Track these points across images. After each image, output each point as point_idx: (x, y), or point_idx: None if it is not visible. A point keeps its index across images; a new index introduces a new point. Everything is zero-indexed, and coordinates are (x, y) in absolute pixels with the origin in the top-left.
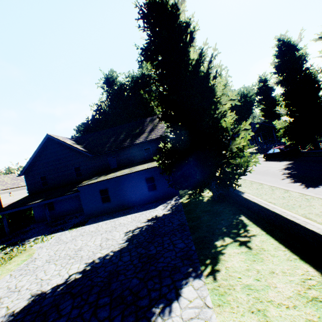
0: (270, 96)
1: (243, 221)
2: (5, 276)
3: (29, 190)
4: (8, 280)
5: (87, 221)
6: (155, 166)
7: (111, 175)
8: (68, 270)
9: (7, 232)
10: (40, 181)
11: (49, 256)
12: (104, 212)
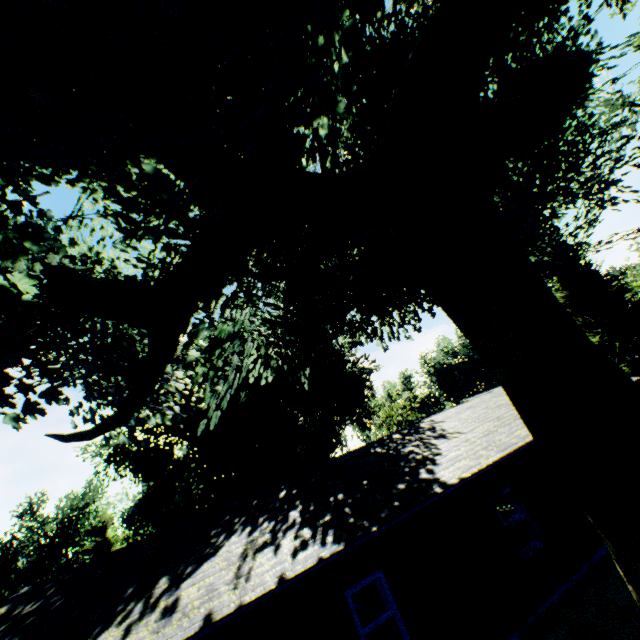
0: None
1: None
2: None
3: None
4: None
5: None
6: None
7: None
8: None
9: None
10: None
11: None
12: None
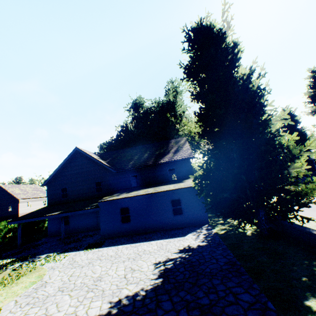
0: (295, 128)
1: None
2: (9, 303)
3: (48, 201)
4: (11, 309)
5: (104, 242)
6: (183, 188)
7: (134, 193)
8: (87, 310)
9: (19, 243)
10: (61, 192)
11: (61, 282)
12: (122, 233)
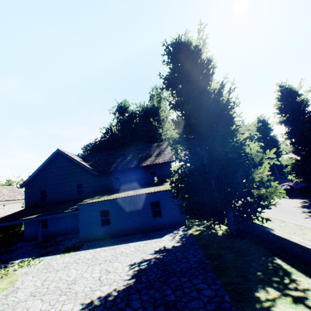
0: (268, 135)
1: (282, 266)
2: None
3: (26, 204)
4: None
5: (82, 245)
6: (162, 190)
7: (115, 195)
8: None
9: None
10: (39, 195)
11: (34, 287)
12: (102, 236)
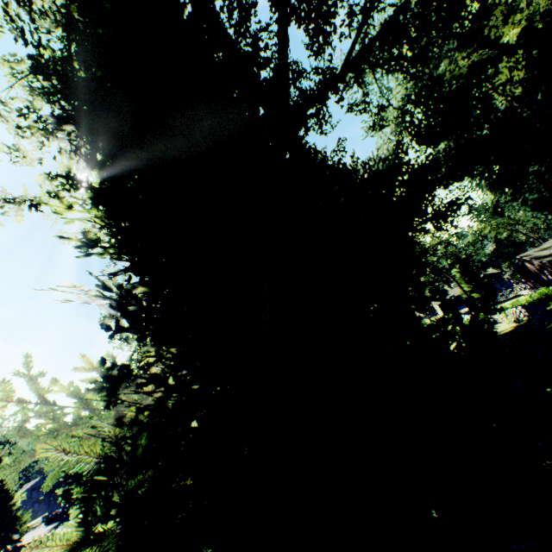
0: None
1: None
2: None
3: None
4: None
5: None
6: None
7: None
8: None
9: None
10: None
11: None
12: None
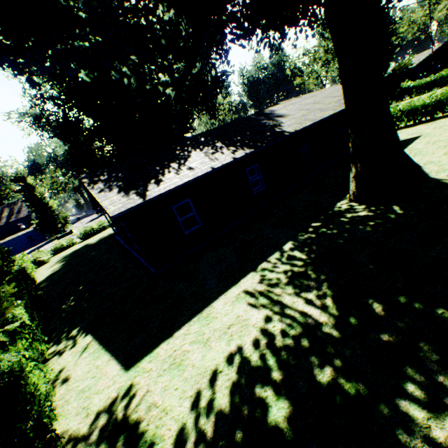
0: None
1: None
2: None
3: None
4: None
5: None
6: (31, 230)
7: (3, 241)
8: None
9: None
10: None
11: None
12: None
